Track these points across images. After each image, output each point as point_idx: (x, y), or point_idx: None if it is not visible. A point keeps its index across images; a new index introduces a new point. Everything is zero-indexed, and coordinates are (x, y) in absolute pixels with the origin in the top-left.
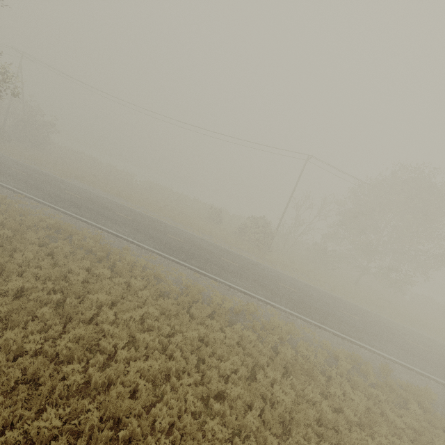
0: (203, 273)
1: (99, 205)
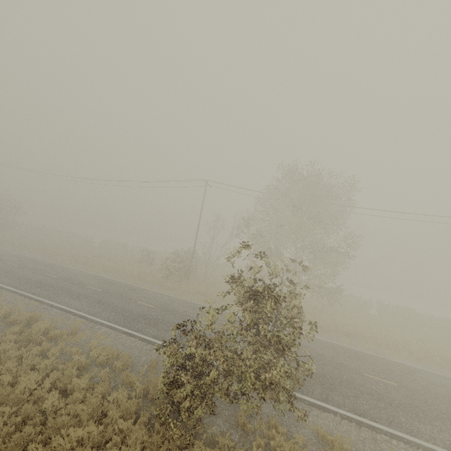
0: (31, 297)
1: None
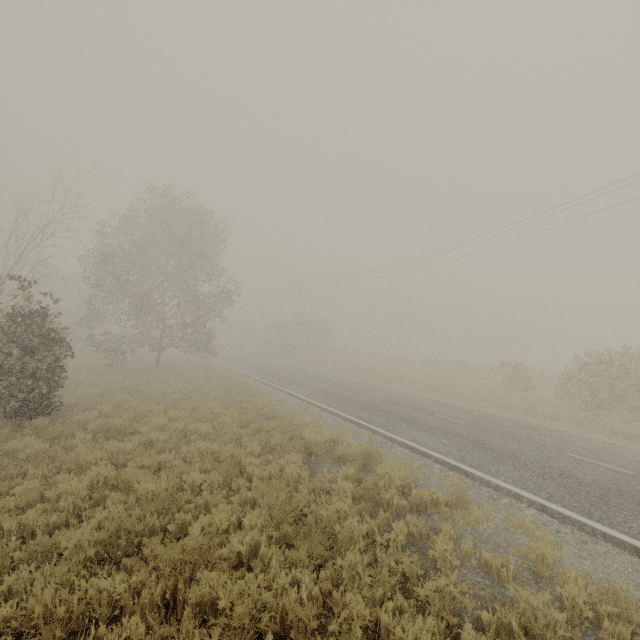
0: (358, 423)
1: (310, 378)
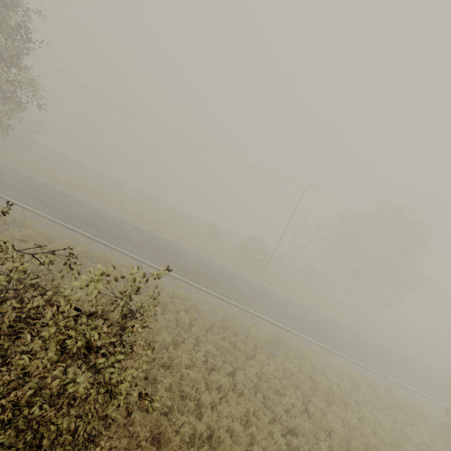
0: (228, 301)
1: (110, 224)
